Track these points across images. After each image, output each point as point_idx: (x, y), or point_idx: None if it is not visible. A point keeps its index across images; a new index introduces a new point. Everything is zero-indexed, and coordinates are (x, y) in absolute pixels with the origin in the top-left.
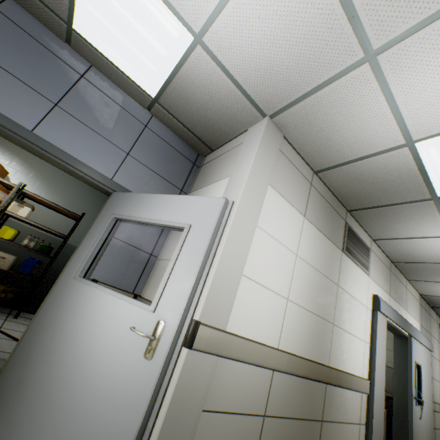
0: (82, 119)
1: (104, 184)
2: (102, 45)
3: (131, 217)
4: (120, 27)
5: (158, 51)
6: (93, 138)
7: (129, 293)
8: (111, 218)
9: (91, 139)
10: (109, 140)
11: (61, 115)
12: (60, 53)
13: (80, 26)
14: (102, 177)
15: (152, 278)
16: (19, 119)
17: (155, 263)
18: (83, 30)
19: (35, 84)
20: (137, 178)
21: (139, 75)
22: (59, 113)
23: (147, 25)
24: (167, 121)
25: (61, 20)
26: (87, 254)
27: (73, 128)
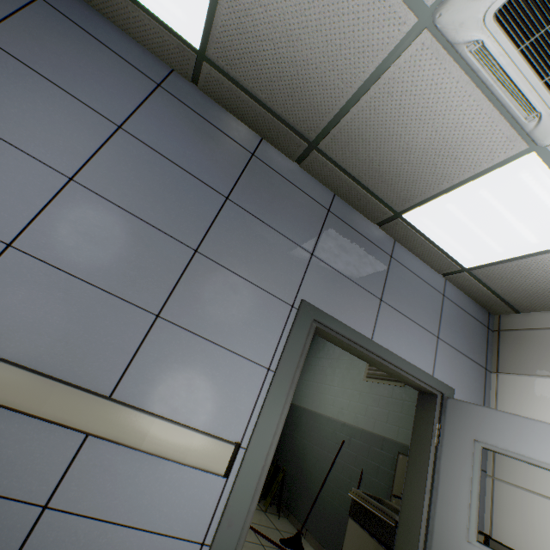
0: (399, 309)
1: (431, 386)
2: (432, 229)
3: (525, 457)
4: (481, 220)
5: (524, 239)
6: (410, 328)
7: (479, 533)
8: (479, 448)
9: (409, 331)
10: (421, 326)
11: (385, 310)
12: (373, 237)
13: (414, 216)
14: (428, 376)
15: (498, 510)
16: (361, 328)
17: (486, 481)
18: (416, 218)
19: (364, 282)
20: (449, 366)
21: (464, 252)
22: (384, 309)
23: (531, 221)
24: (465, 285)
25: (388, 210)
26: (464, 500)
27: (396, 323)
